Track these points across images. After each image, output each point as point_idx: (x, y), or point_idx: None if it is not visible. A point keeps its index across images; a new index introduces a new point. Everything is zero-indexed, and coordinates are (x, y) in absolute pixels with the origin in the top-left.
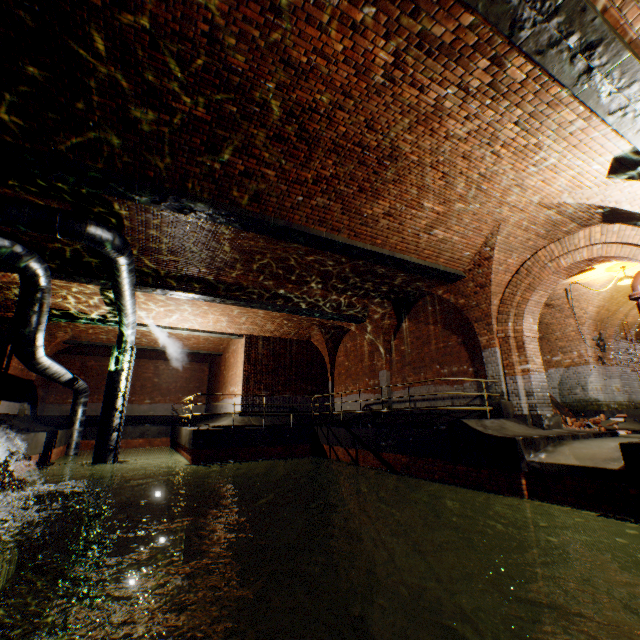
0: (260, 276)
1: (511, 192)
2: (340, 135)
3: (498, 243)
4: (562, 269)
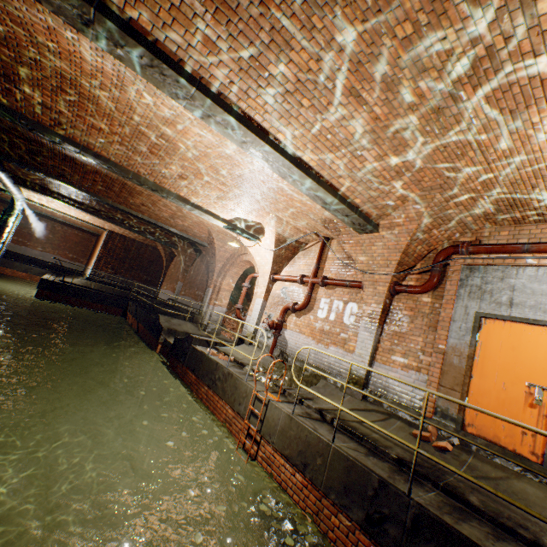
0: (98, 204)
1: (200, 218)
2: (96, 170)
3: (215, 237)
4: (244, 261)
